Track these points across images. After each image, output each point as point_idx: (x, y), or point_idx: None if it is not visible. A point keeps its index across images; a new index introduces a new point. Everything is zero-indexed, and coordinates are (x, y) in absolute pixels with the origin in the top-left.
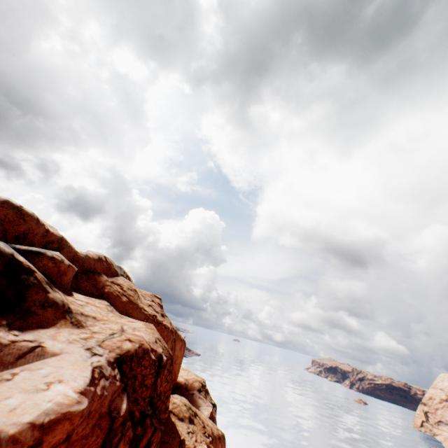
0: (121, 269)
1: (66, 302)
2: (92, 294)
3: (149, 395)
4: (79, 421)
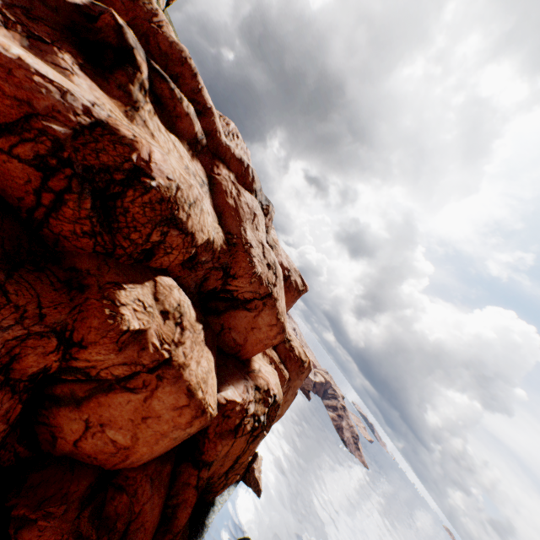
0: (267, 202)
1: (141, 105)
2: (201, 167)
3: (93, 164)
4: None
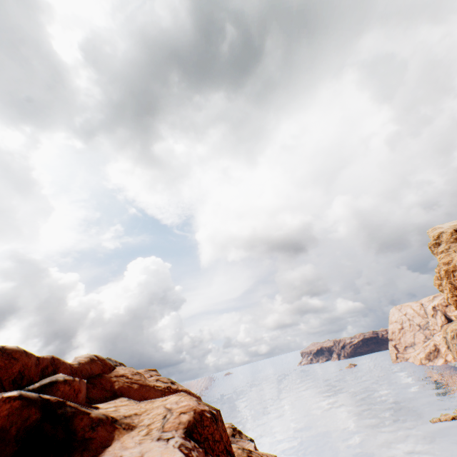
0: (111, 359)
1: (107, 414)
2: (106, 398)
3: (223, 446)
4: None
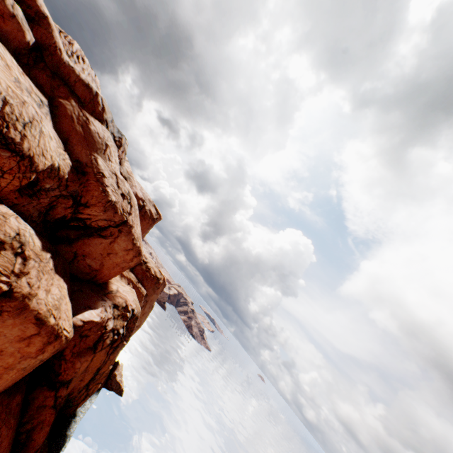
0: (120, 134)
1: None
2: (38, 84)
3: None
4: None
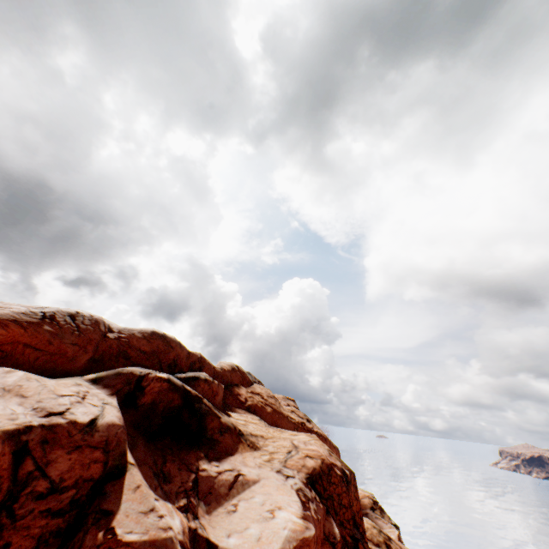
0: (250, 374)
1: (235, 425)
2: (240, 410)
3: (350, 516)
4: (313, 547)
